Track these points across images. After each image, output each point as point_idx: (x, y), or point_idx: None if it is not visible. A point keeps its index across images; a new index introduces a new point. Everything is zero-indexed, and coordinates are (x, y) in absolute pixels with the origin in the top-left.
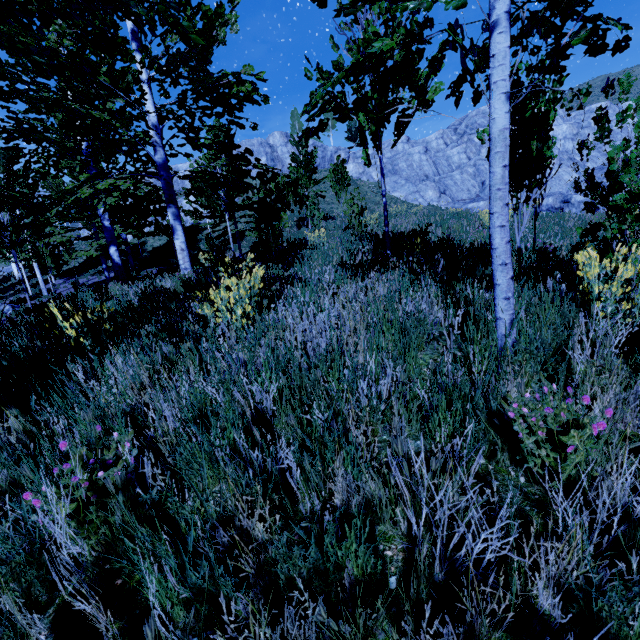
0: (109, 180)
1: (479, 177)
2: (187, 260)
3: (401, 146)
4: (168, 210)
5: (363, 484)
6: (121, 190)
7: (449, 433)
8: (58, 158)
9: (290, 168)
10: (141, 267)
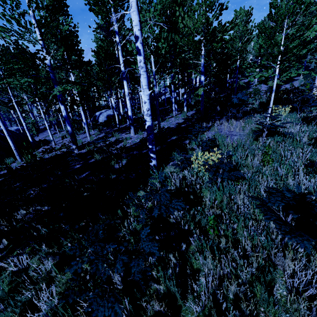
0: None
1: None
2: None
3: None
4: None
5: None
6: None
7: None
8: None
9: None
10: None
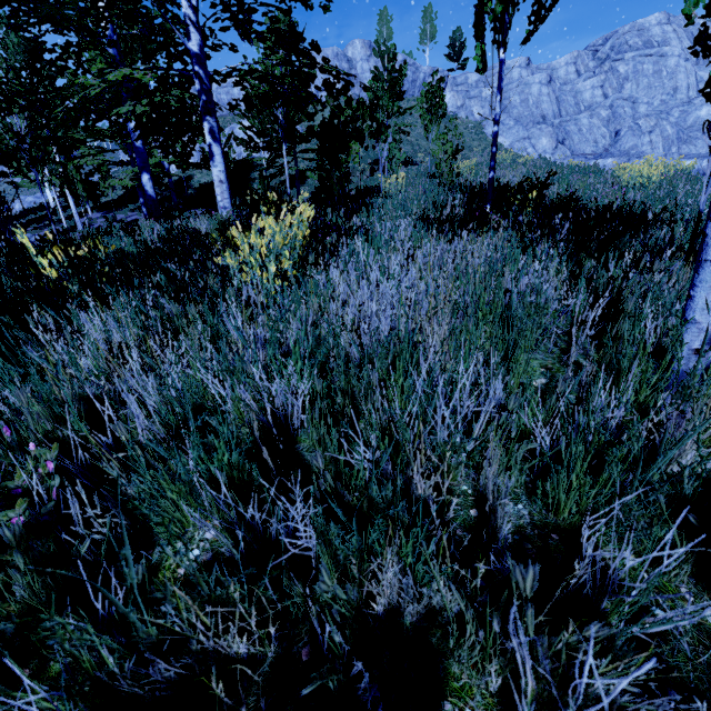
0: (124, 70)
1: (613, 124)
2: (226, 196)
3: (517, 72)
4: (204, 124)
5: (428, 593)
6: (147, 93)
7: (581, 508)
8: (79, 49)
9: (369, 82)
10: (185, 207)
